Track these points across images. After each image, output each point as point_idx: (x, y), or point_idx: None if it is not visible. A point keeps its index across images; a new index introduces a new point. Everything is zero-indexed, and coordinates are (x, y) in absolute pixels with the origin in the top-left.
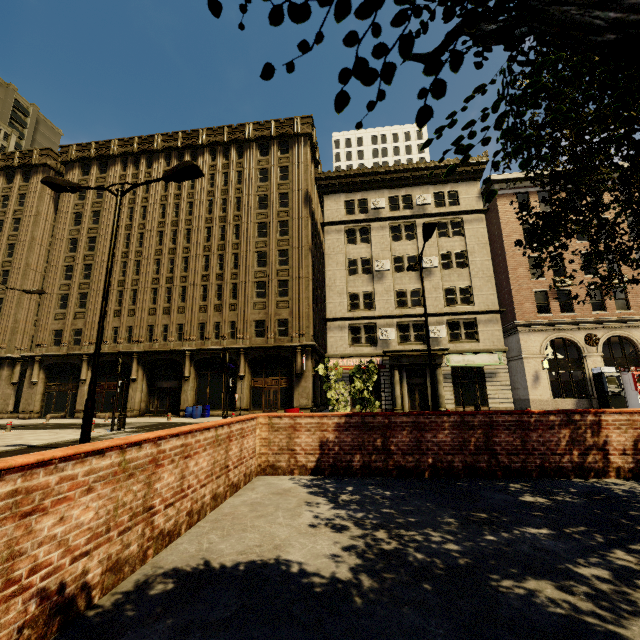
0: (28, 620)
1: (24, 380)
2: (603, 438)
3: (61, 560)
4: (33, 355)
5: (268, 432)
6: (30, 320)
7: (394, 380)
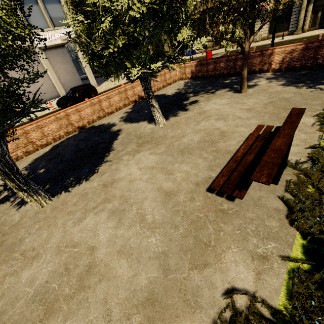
0: (138, 98)
1: None
2: (271, 59)
3: (138, 93)
4: None
5: (179, 69)
6: None
7: (301, 7)
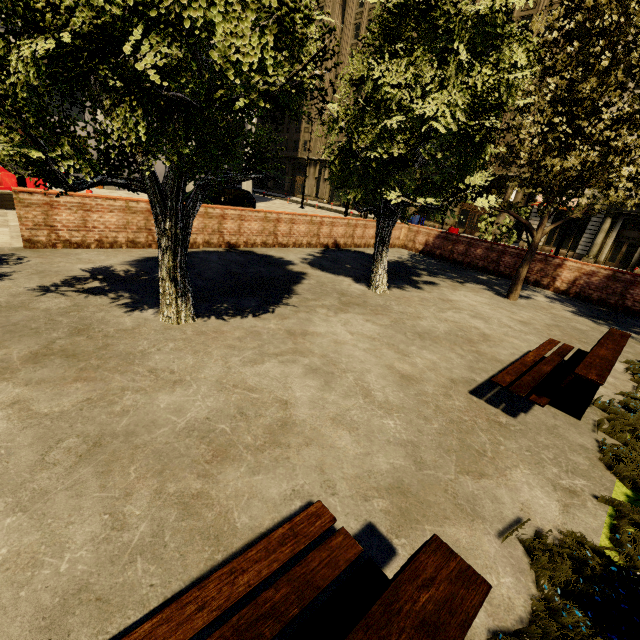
0: (332, 243)
1: (320, 176)
2: (558, 272)
3: (337, 237)
4: (325, 160)
5: (407, 232)
6: (324, 131)
7: (600, 228)
